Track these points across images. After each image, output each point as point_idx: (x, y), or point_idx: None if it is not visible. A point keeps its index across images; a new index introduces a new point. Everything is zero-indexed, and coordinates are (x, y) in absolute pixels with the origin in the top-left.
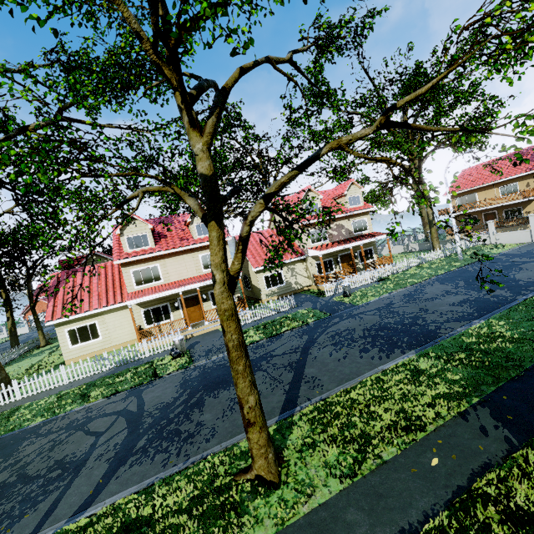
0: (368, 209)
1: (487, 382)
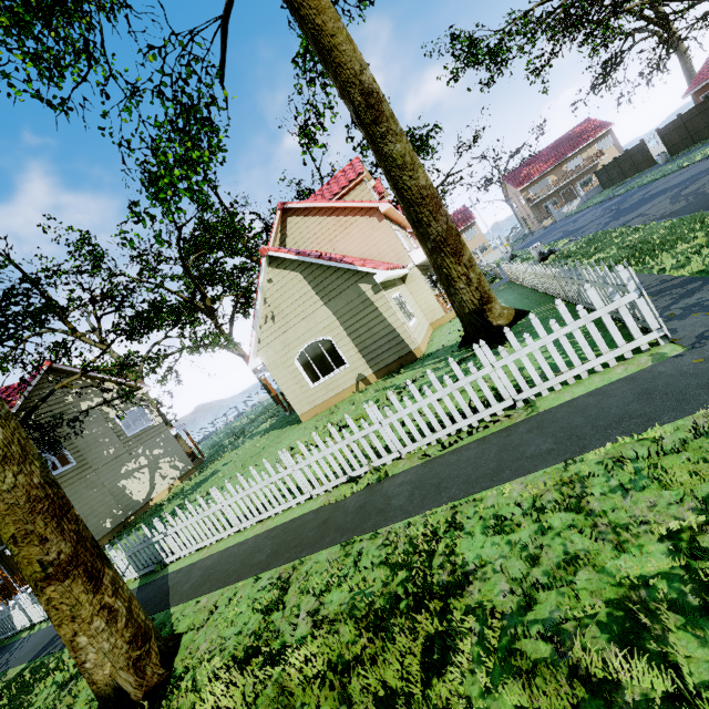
0: None
1: None
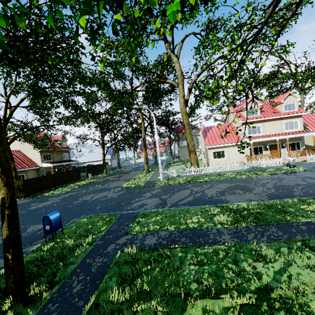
0: None
1: None
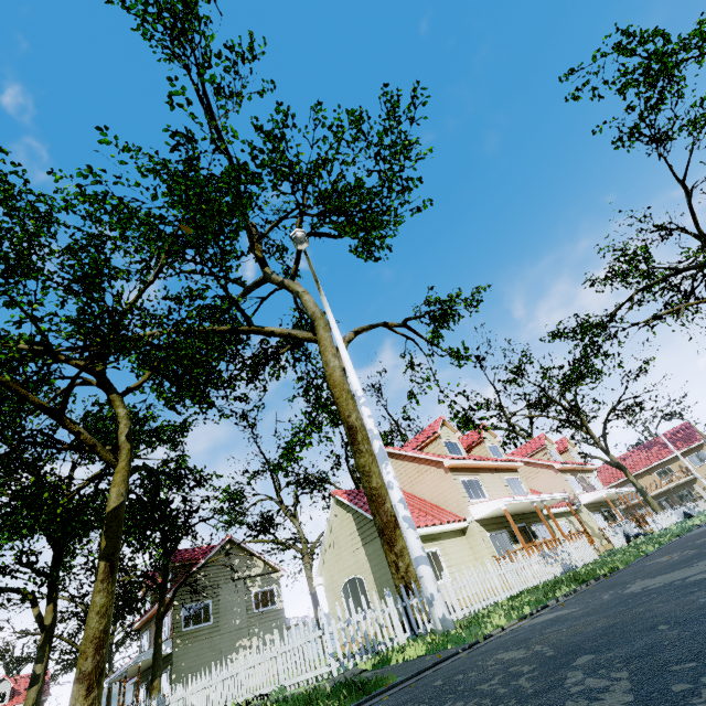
0: (593, 466)
1: None
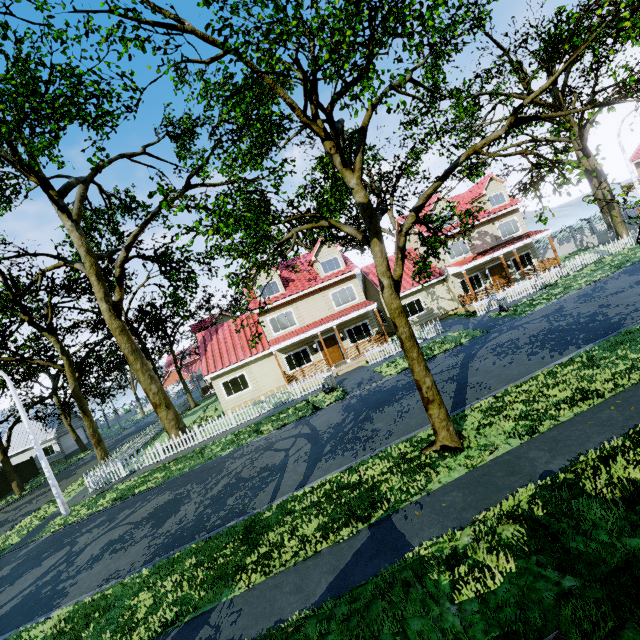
0: (516, 206)
1: None
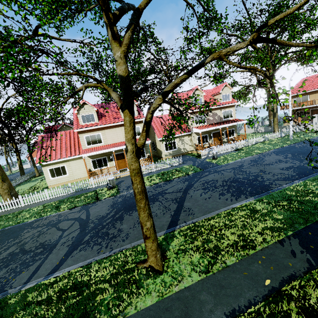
0: (234, 103)
1: (299, 222)
